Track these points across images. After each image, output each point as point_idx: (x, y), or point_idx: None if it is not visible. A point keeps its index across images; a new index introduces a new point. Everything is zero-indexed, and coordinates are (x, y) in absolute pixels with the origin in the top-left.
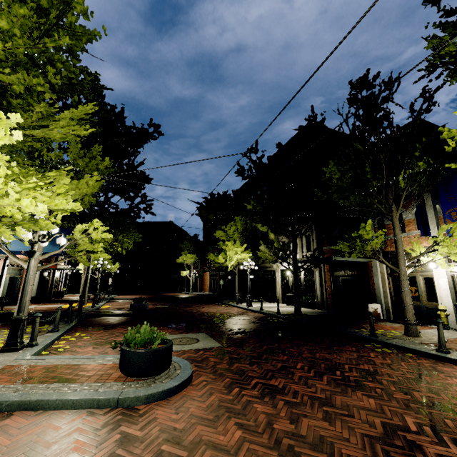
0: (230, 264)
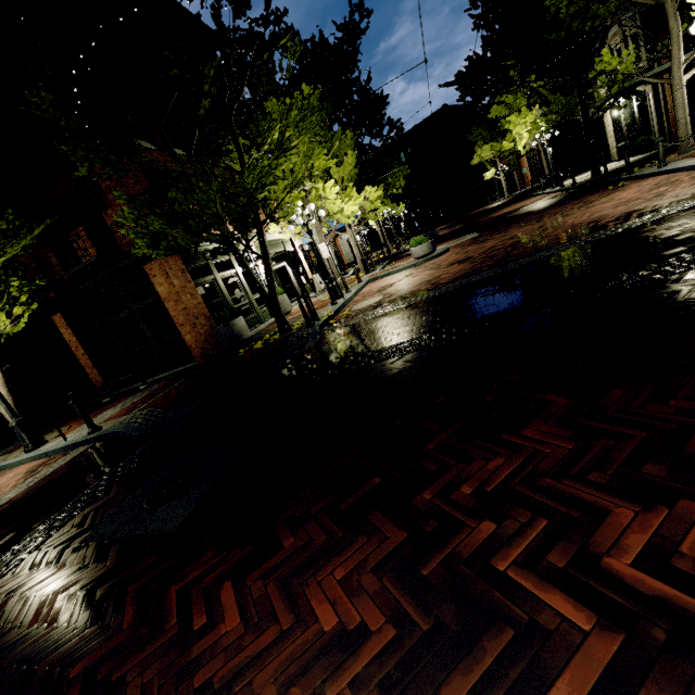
0: (520, 146)
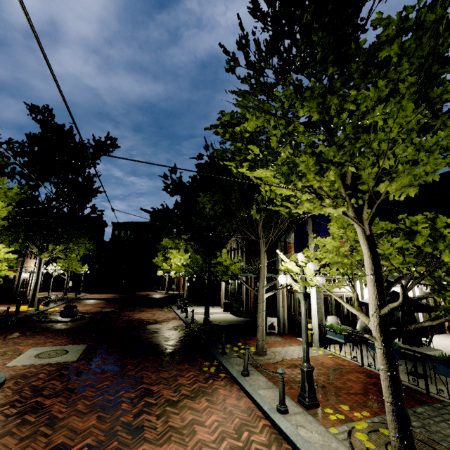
0: (172, 271)
